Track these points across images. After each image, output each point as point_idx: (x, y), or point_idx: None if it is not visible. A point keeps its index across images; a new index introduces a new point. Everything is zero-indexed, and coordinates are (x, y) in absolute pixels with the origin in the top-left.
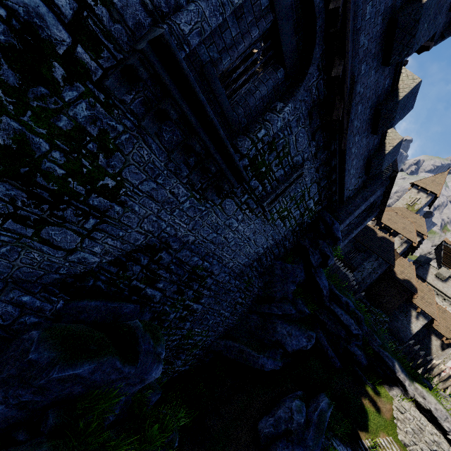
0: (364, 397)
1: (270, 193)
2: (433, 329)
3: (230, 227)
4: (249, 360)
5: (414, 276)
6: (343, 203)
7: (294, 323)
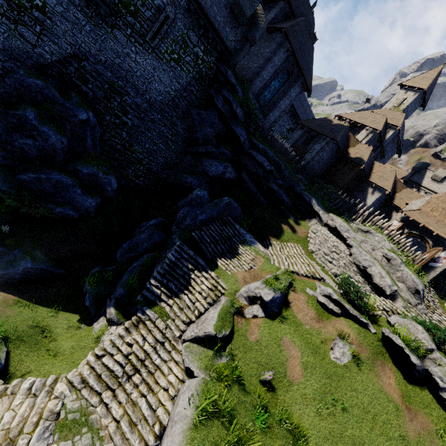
0: (284, 224)
1: (149, 31)
2: (395, 206)
3: (129, 57)
4: (181, 180)
5: (368, 154)
6: (232, 54)
7: (215, 159)
